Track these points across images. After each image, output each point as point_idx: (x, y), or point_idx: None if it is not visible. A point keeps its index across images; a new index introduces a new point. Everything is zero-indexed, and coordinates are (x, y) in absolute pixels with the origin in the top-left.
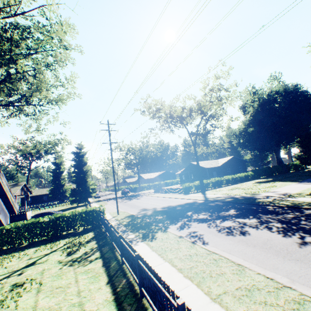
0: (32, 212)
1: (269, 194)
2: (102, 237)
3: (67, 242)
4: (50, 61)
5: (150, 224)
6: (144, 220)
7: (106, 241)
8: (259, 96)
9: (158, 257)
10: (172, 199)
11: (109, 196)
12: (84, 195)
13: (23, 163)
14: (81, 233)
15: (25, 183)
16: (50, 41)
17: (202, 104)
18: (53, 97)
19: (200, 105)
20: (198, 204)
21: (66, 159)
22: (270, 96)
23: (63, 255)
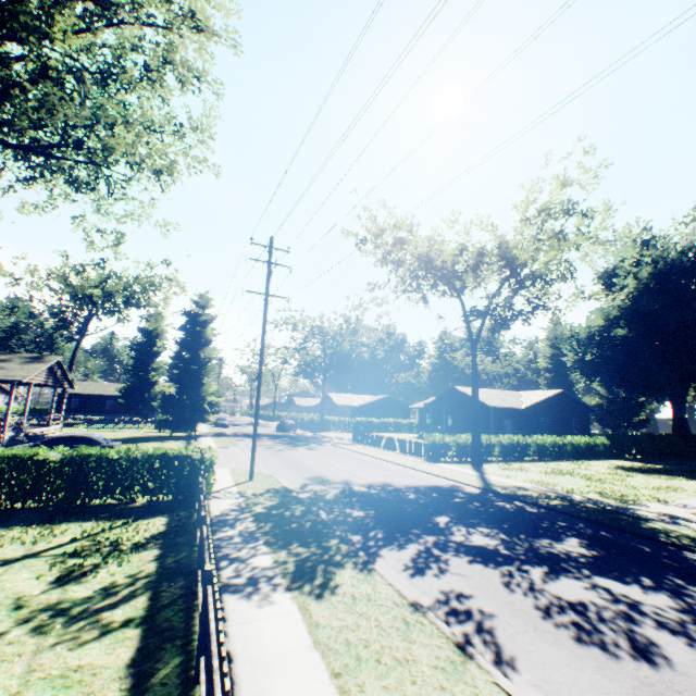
0: (69, 430)
1: (674, 511)
2: (183, 540)
3: (87, 532)
4: (158, 64)
5: (327, 532)
6: (312, 512)
7: (186, 557)
8: (656, 253)
9: (329, 687)
10: (396, 468)
11: (248, 428)
12: (190, 415)
13: (74, 317)
14: (137, 511)
15: (62, 360)
16: (171, 25)
17: (514, 245)
18: (152, 163)
19: (505, 248)
20: (467, 496)
21: (167, 325)
22: (688, 258)
23: (46, 578)
